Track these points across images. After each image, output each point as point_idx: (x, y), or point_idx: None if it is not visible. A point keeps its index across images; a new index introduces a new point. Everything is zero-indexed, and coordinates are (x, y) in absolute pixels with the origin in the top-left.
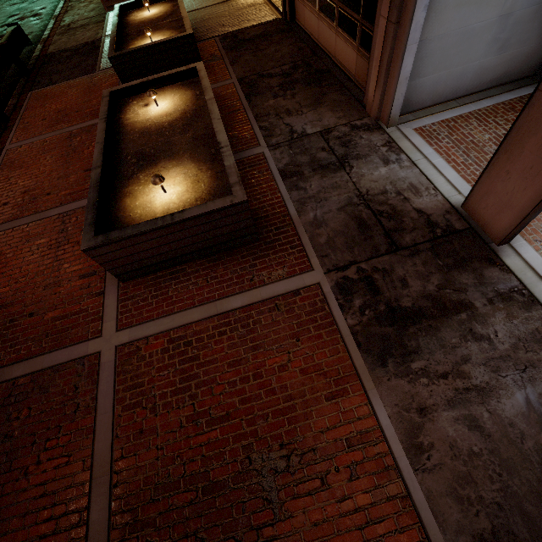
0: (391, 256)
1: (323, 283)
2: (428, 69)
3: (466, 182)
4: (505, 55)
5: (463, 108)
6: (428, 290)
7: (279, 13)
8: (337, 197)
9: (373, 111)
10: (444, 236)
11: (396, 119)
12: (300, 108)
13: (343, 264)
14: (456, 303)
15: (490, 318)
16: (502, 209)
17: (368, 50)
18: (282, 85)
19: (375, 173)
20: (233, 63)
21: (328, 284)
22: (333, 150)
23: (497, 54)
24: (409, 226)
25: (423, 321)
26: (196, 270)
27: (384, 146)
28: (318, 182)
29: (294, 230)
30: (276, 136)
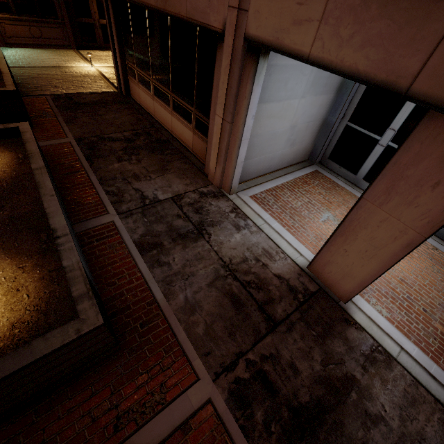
0: (273, 335)
1: (215, 397)
2: (253, 154)
3: (301, 243)
4: (294, 148)
5: (277, 181)
6: (317, 371)
7: (115, 87)
8: (204, 270)
9: (216, 181)
10: (306, 301)
11: (236, 189)
12: (147, 173)
13: (230, 360)
14: (342, 380)
15: (372, 389)
16: (345, 277)
17: (204, 133)
18: (126, 150)
19: (232, 239)
20: (68, 122)
21: (221, 398)
22: (188, 217)
23: (290, 147)
24: (276, 295)
25: (327, 417)
26: (12, 440)
27: (232, 212)
28: (181, 254)
29: (165, 323)
30: (126, 202)
